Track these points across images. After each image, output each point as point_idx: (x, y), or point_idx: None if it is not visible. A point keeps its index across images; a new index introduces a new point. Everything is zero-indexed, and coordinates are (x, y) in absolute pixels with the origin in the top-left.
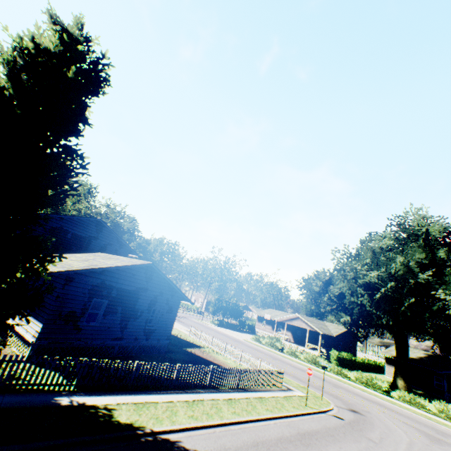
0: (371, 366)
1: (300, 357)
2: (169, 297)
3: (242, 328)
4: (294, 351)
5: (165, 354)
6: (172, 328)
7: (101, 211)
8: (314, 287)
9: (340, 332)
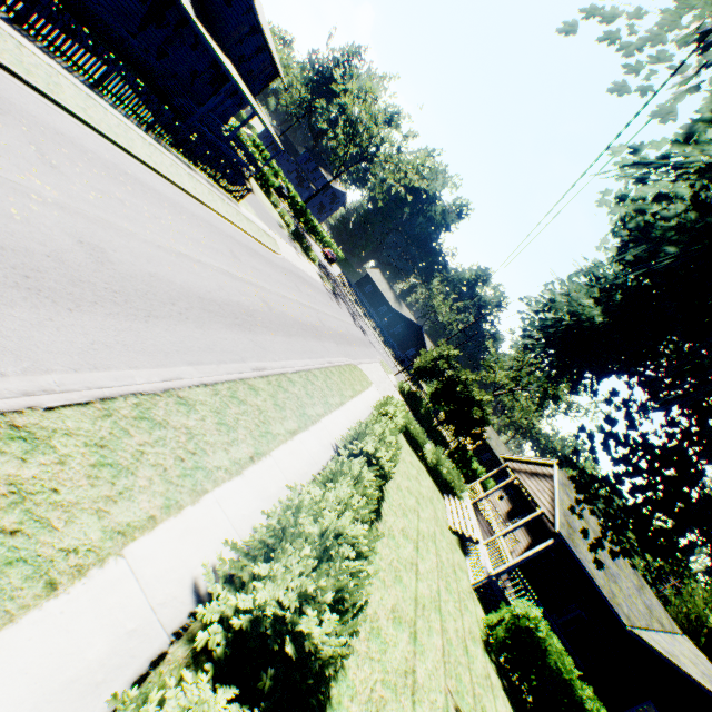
0: None
1: None
2: None
3: (452, 461)
4: None
5: None
6: None
7: (405, 162)
8: None
9: (686, 674)
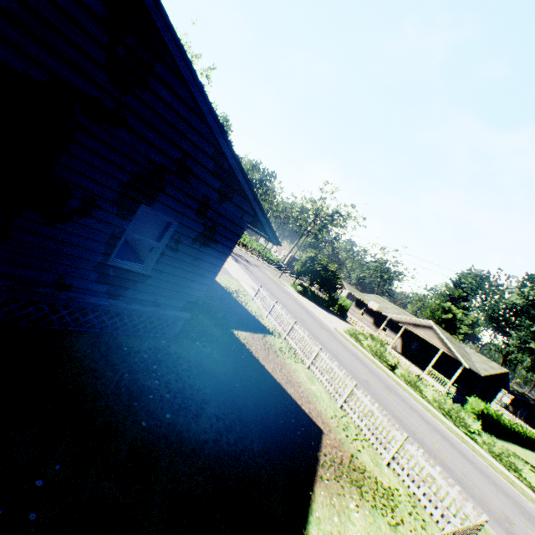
0: (516, 433)
1: (424, 394)
2: (211, 195)
3: (329, 307)
4: (416, 381)
5: (174, 340)
6: (205, 285)
7: None
8: (512, 297)
9: (491, 373)
